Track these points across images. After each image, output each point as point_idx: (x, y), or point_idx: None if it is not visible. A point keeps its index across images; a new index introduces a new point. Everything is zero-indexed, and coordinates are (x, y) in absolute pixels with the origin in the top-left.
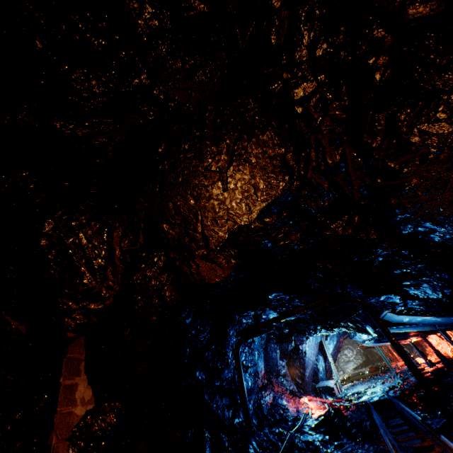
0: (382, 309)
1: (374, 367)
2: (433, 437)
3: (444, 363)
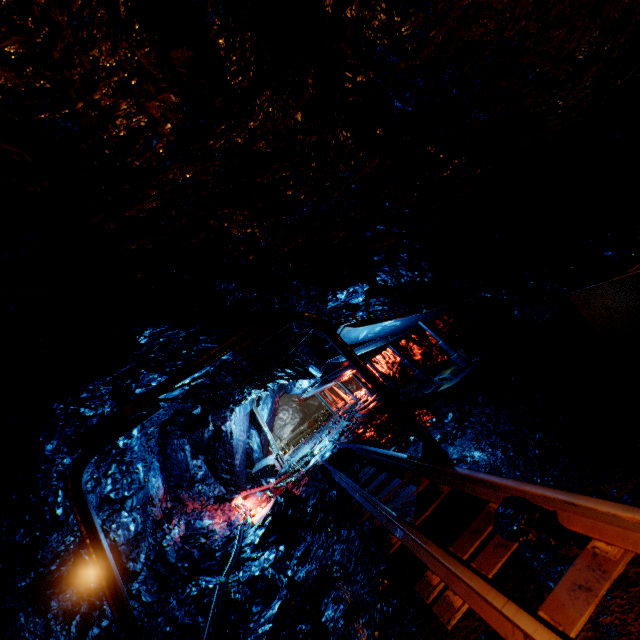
0: (341, 321)
1: (314, 420)
2: (433, 474)
3: (389, 384)
